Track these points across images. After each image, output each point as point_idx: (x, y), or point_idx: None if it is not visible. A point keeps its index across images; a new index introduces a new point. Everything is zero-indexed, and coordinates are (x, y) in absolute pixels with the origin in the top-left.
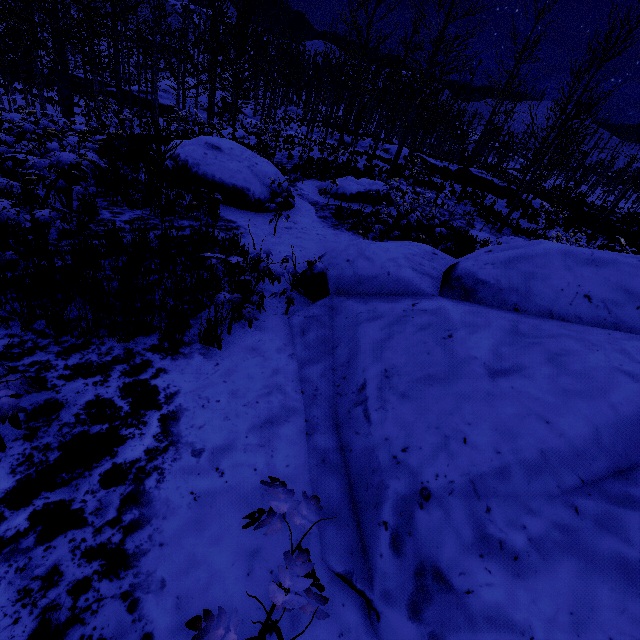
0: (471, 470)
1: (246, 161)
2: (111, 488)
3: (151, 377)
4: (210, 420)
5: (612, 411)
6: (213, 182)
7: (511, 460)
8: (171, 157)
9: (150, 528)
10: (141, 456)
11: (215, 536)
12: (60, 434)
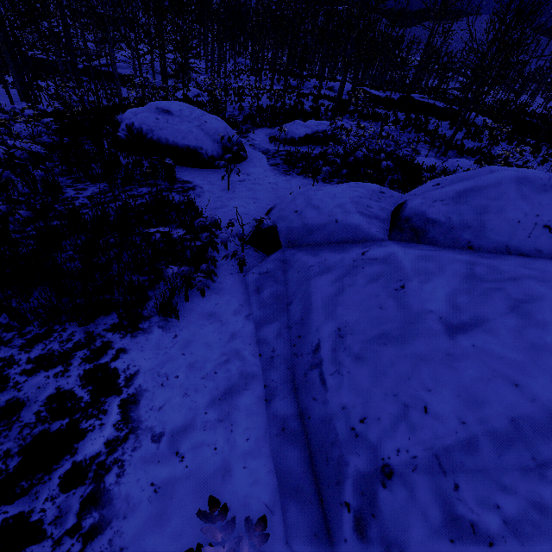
0: (434, 444)
1: (195, 120)
2: (71, 491)
3: (111, 359)
4: (169, 399)
5: None
6: (167, 146)
7: (478, 431)
8: (127, 126)
9: (110, 531)
10: (101, 450)
11: (176, 531)
12: (20, 437)
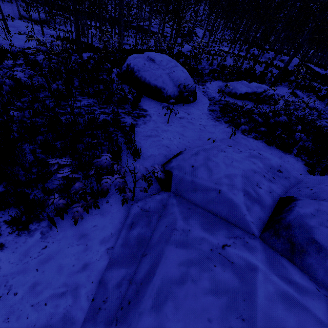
0: None
1: (167, 69)
2: None
3: None
4: None
5: None
6: (144, 82)
7: None
8: (127, 65)
9: None
10: None
11: None
12: None
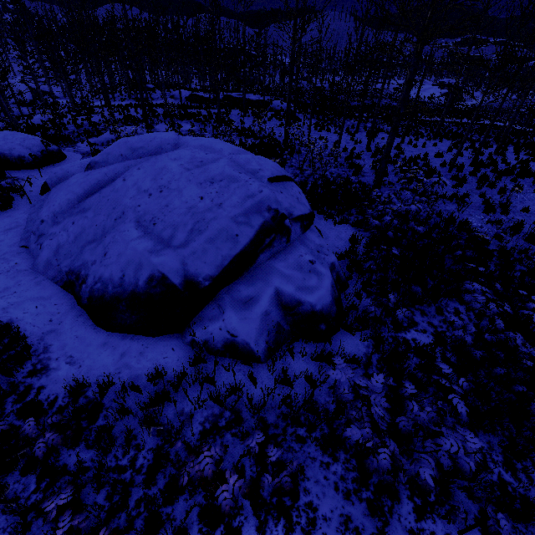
0: (53, 211)
1: (17, 141)
2: None
3: None
4: None
5: (89, 183)
6: None
7: (62, 204)
8: None
9: None
10: None
11: None
12: None
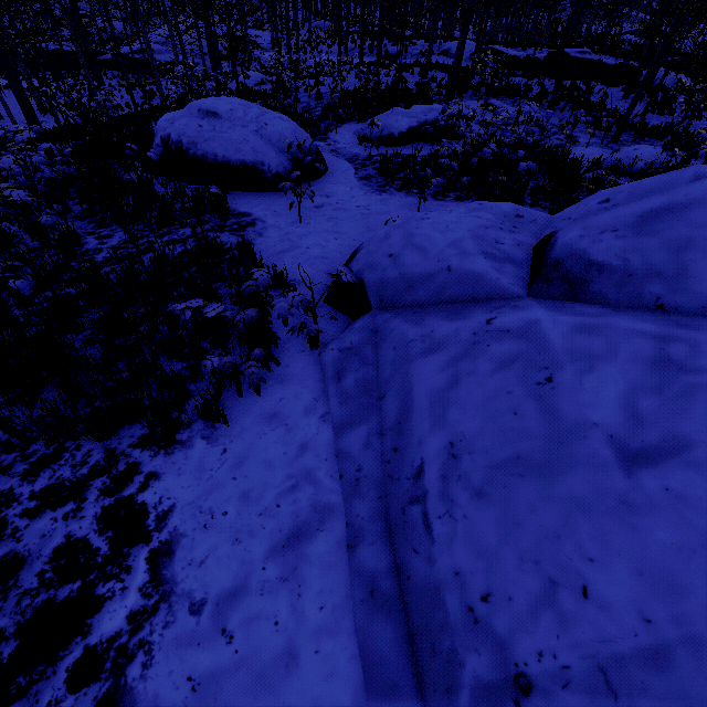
0: (599, 650)
1: (252, 124)
2: (81, 690)
3: (138, 490)
4: (214, 548)
5: None
6: (216, 164)
7: (673, 637)
8: (162, 141)
9: None
10: (122, 627)
11: None
12: (18, 610)
